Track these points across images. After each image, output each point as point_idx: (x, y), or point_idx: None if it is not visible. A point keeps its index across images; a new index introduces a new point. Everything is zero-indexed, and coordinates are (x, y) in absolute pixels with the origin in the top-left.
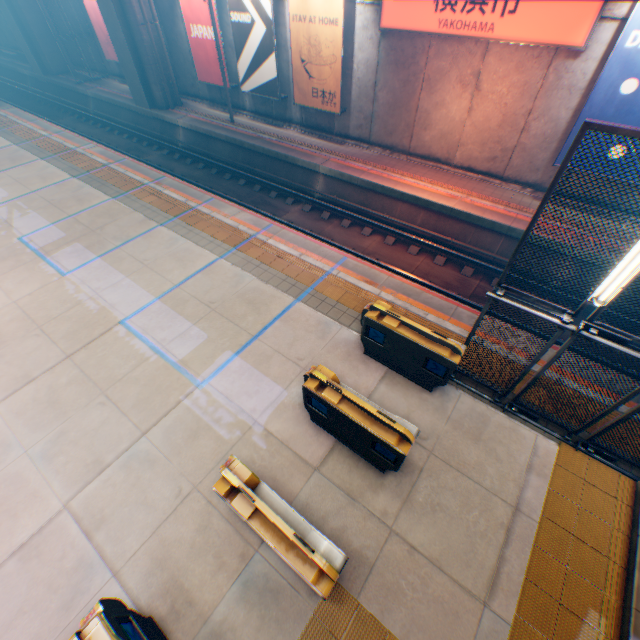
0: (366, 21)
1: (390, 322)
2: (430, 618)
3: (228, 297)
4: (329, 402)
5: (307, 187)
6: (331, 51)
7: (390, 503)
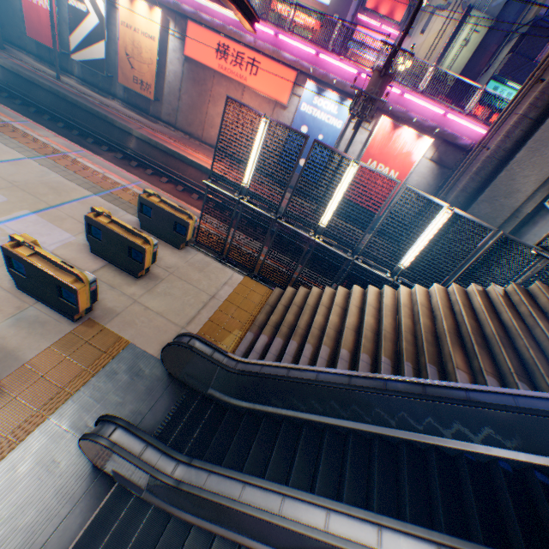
0: (176, 47)
1: (155, 199)
2: (150, 333)
3: (33, 182)
4: (103, 224)
5: (123, 143)
6: (150, 56)
7: (139, 291)
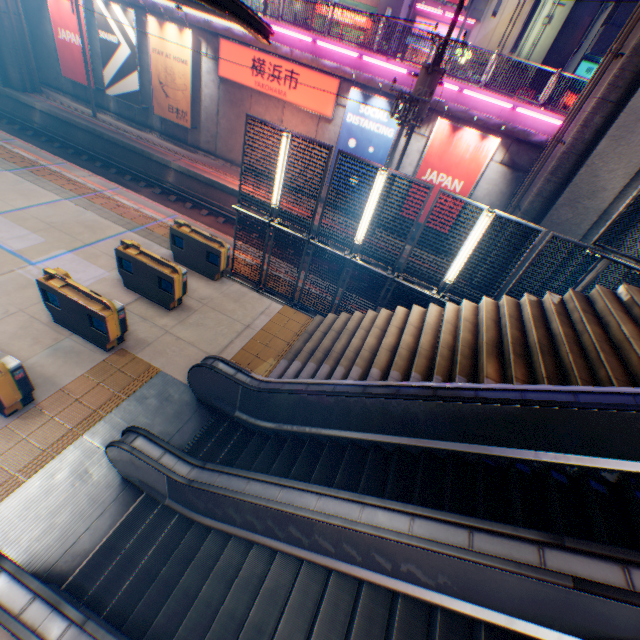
0: (210, 69)
1: (186, 230)
2: (181, 361)
3: (69, 222)
4: (132, 256)
5: (161, 178)
6: (184, 82)
7: (171, 322)
